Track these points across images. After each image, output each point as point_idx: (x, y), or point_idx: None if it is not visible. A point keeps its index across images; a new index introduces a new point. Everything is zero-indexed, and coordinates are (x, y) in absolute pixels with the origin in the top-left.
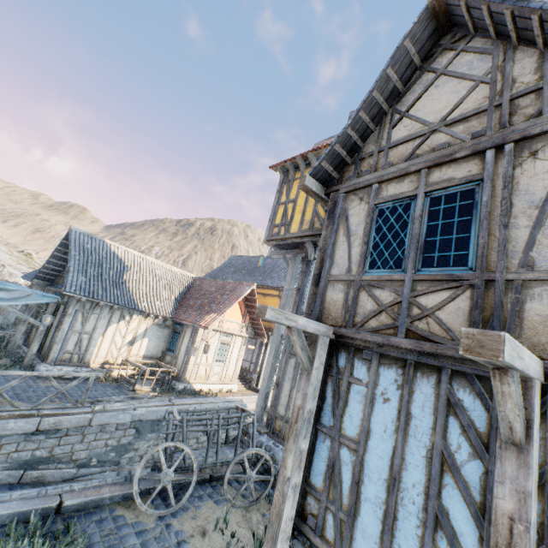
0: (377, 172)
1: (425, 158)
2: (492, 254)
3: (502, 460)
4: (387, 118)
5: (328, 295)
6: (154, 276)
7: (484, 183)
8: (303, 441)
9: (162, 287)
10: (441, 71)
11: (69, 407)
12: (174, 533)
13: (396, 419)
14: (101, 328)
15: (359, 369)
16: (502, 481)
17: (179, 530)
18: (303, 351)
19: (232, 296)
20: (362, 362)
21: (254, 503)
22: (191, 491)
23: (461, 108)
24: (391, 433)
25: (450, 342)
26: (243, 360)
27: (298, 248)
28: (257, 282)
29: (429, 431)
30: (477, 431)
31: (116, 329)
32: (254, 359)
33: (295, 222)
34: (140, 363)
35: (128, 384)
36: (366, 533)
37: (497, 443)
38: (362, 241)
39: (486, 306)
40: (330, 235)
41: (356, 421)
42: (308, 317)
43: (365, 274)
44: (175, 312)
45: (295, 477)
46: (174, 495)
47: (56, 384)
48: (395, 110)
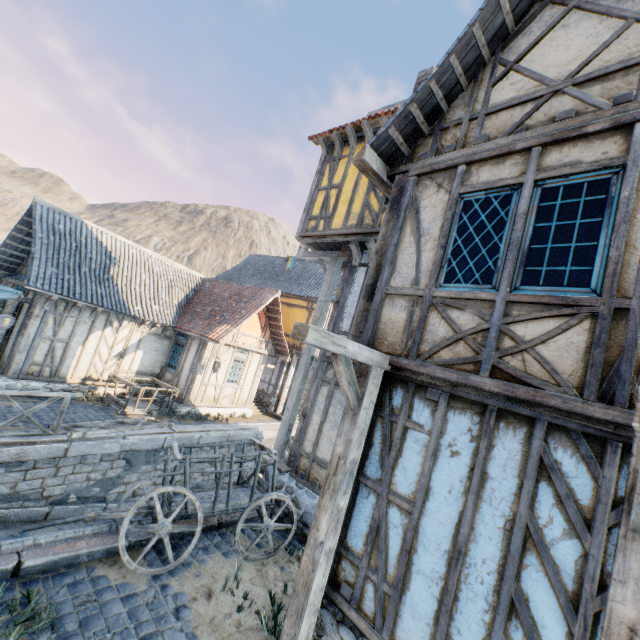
0: (465, 148)
1: (539, 132)
2: (628, 273)
3: (626, 553)
4: (486, 71)
5: (384, 314)
6: (151, 274)
7: (627, 171)
8: (342, 498)
9: (161, 288)
10: (575, 2)
11: (37, 434)
12: (171, 596)
13: (466, 478)
14: (80, 335)
15: (420, 411)
16: (623, 581)
17: (178, 592)
18: (350, 386)
19: (250, 305)
20: (425, 403)
21: (272, 555)
22: (194, 544)
23: (601, 59)
24: (458, 495)
25: (555, 387)
26: (260, 381)
27: (339, 250)
28: (281, 290)
29: (510, 497)
30: (577, 503)
31: (101, 337)
32: (274, 380)
33: (339, 214)
34: (133, 380)
35: (117, 406)
36: (415, 612)
37: (620, 530)
38: (438, 243)
39: (612, 344)
40: (392, 233)
41: (412, 476)
42: (356, 340)
43: (438, 289)
44: (178, 321)
45: (330, 541)
46: (172, 547)
47: (18, 405)
48: (498, 60)
